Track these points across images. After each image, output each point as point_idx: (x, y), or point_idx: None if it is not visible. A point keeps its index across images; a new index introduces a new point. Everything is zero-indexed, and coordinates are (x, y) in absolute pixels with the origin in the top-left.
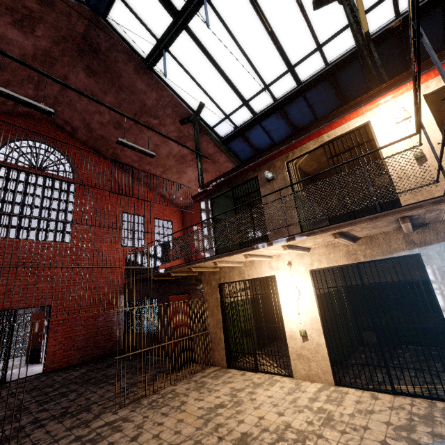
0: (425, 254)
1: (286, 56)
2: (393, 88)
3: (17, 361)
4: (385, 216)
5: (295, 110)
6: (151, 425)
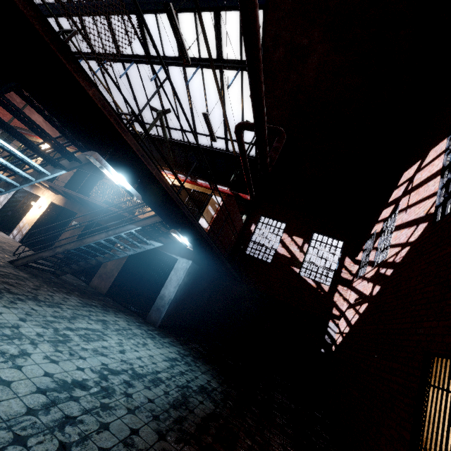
0: None
1: None
2: None
3: None
4: None
5: None
6: None
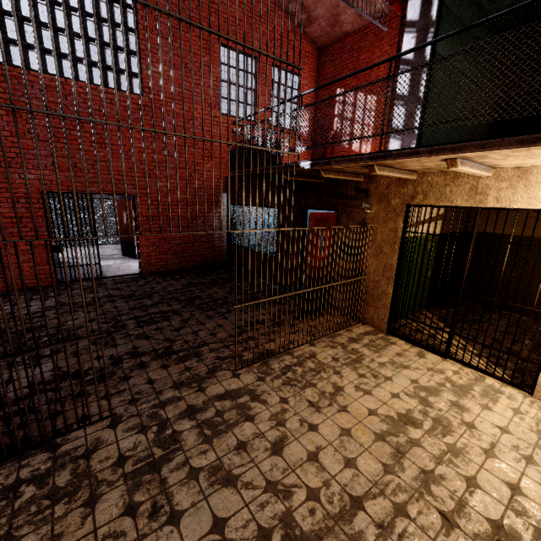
0: None
1: None
2: None
3: (114, 250)
4: None
5: None
6: (297, 423)
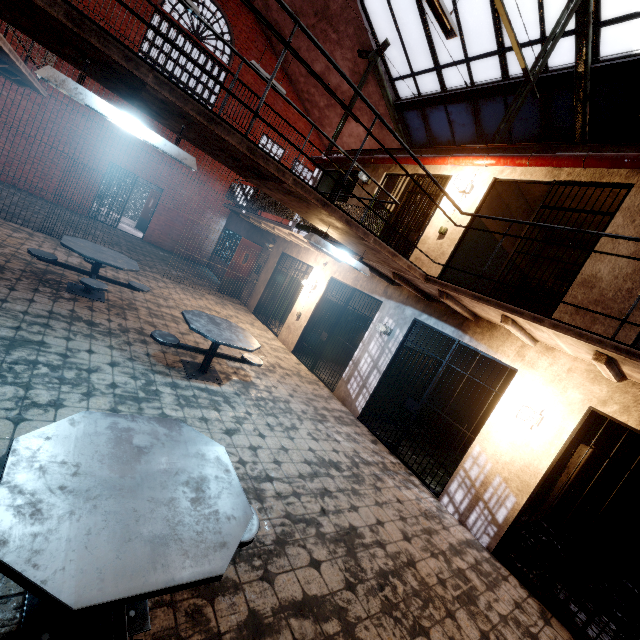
0: (384, 304)
1: (499, 30)
2: (476, 155)
3: (131, 223)
4: (346, 251)
5: (489, 112)
6: (173, 291)
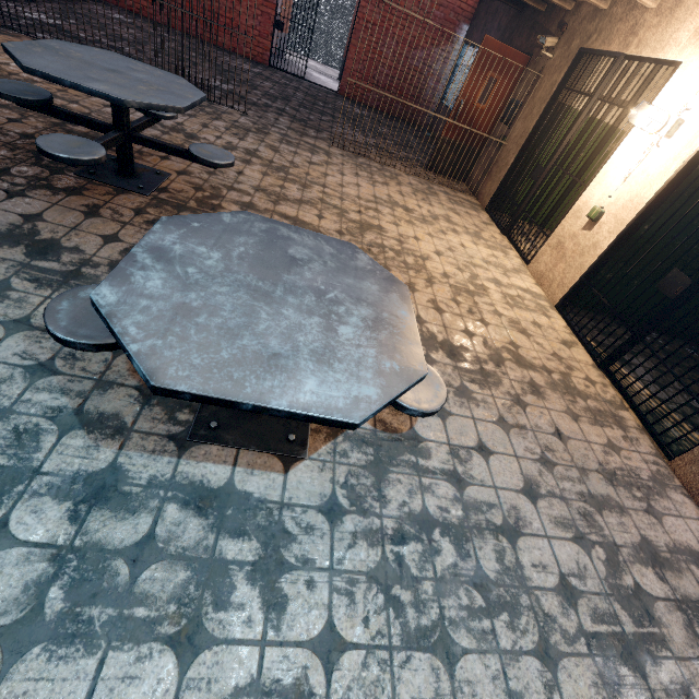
0: None
1: None
2: None
3: (336, 74)
4: None
5: None
6: (336, 169)
